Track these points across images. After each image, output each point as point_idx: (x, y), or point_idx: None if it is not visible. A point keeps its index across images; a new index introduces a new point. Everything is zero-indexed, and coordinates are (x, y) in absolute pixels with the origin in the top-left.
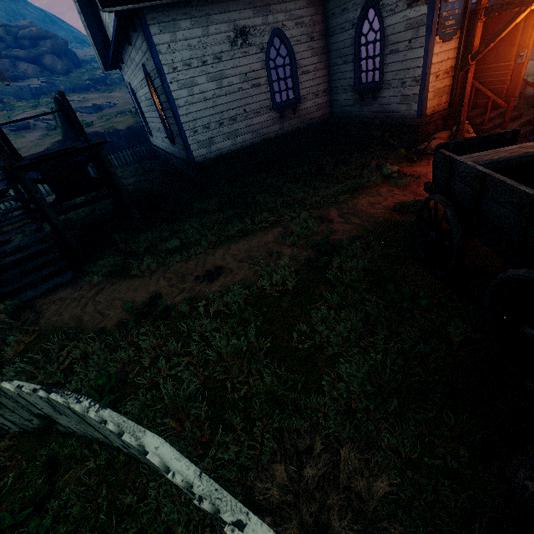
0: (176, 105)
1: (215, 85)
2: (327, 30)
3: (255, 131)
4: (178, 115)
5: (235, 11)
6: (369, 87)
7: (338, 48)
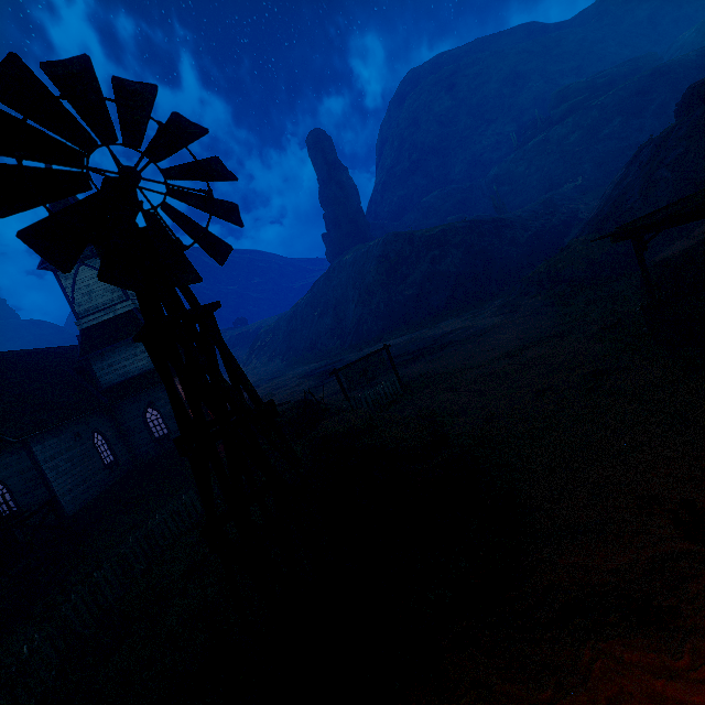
0: (50, 482)
1: (70, 464)
2: (119, 423)
3: (100, 484)
4: (53, 487)
5: (72, 426)
6: (163, 437)
7: (132, 428)
